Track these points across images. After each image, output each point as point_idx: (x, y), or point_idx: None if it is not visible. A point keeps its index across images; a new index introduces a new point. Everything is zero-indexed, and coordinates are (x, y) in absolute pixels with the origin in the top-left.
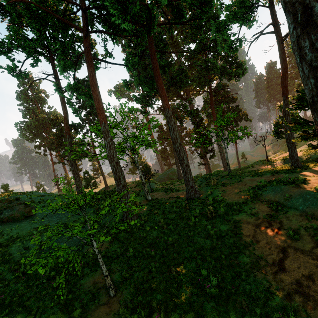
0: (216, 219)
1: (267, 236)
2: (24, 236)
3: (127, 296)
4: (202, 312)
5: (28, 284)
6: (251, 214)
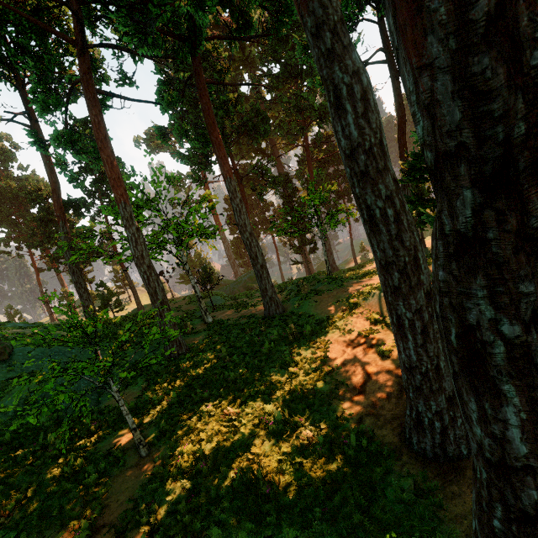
0: (300, 342)
1: (356, 357)
2: None
3: (165, 452)
4: (260, 453)
5: (11, 457)
6: (344, 331)
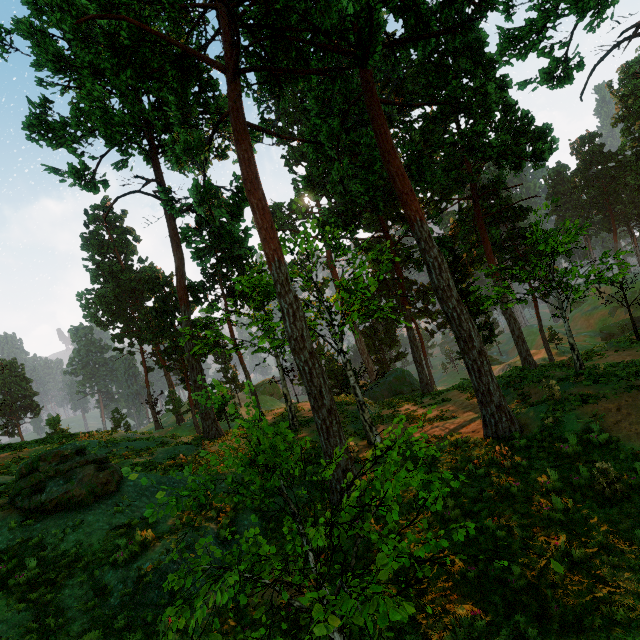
0: (635, 502)
1: None
2: (95, 553)
3: None
4: None
5: None
6: None
